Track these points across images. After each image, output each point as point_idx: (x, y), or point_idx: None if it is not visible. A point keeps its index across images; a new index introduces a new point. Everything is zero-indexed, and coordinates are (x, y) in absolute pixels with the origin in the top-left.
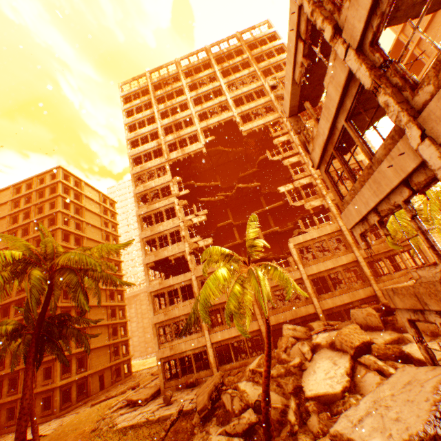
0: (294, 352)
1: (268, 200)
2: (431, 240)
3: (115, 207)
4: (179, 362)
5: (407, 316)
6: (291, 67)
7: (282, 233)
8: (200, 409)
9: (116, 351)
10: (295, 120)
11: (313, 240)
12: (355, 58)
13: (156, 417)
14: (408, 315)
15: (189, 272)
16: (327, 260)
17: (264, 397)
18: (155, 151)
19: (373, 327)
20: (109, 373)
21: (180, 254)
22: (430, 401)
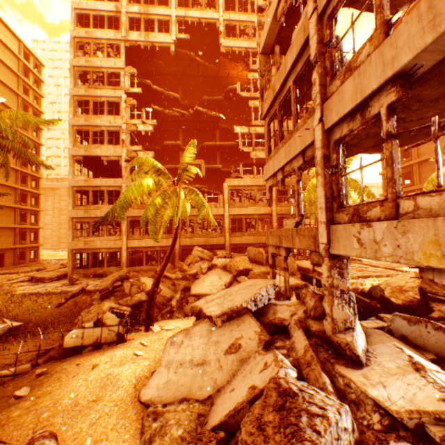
0: (195, 267)
1: (223, 136)
2: (300, 201)
3: (42, 72)
4: (92, 256)
5: (272, 251)
6: None
7: (224, 173)
8: (102, 289)
9: (23, 237)
10: (265, 60)
11: (246, 187)
12: (315, 24)
13: (59, 291)
14: (272, 250)
15: (121, 179)
16: (250, 207)
17: (155, 283)
18: (110, 19)
19: (258, 262)
20: (12, 255)
21: (115, 158)
22: (254, 293)
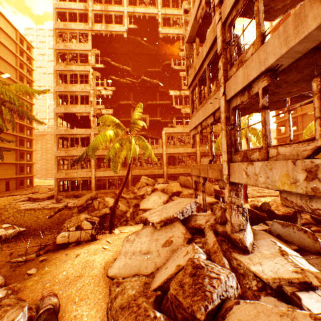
0: (143, 190)
1: (162, 97)
2: (212, 146)
3: (32, 52)
4: (71, 183)
5: (194, 179)
6: (197, 6)
7: (163, 124)
8: (79, 206)
9: (22, 170)
10: (189, 47)
11: (178, 134)
12: (220, 29)
13: (49, 207)
14: (195, 178)
15: (90, 129)
16: (181, 148)
17: (115, 201)
18: (81, 15)
19: (186, 186)
20: (15, 182)
21: (85, 114)
22: (181, 207)
